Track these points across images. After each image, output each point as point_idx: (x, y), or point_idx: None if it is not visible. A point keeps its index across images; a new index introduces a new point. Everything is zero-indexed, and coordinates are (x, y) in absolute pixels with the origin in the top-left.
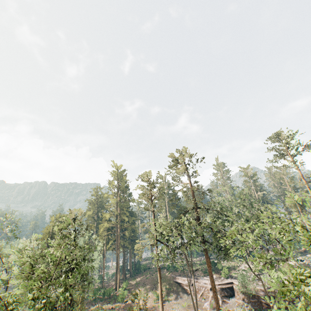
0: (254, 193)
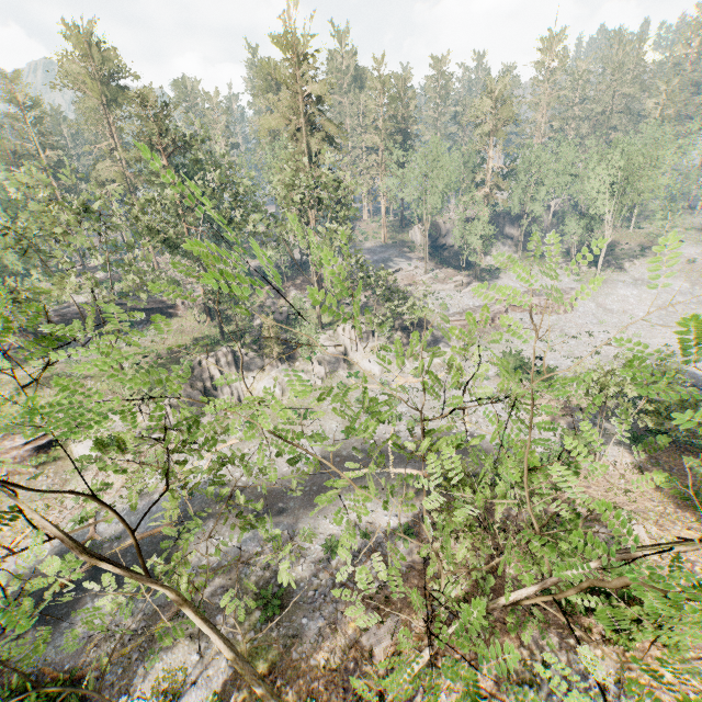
0: (39, 152)
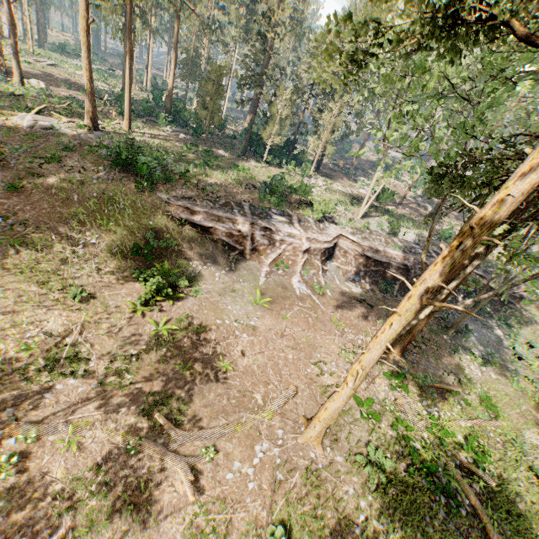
0: None
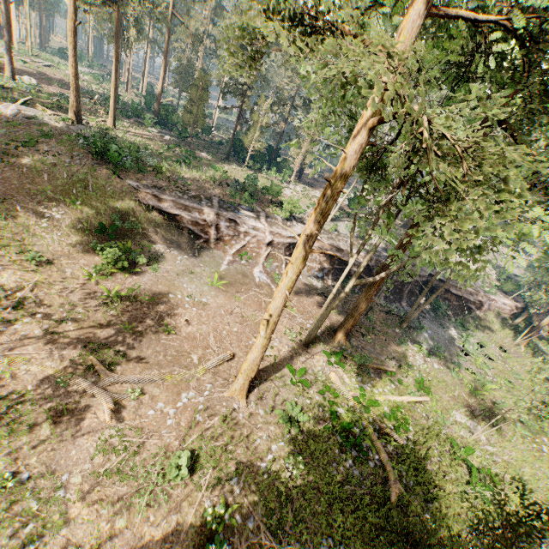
0: None
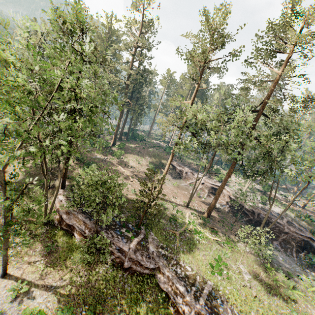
0: None
